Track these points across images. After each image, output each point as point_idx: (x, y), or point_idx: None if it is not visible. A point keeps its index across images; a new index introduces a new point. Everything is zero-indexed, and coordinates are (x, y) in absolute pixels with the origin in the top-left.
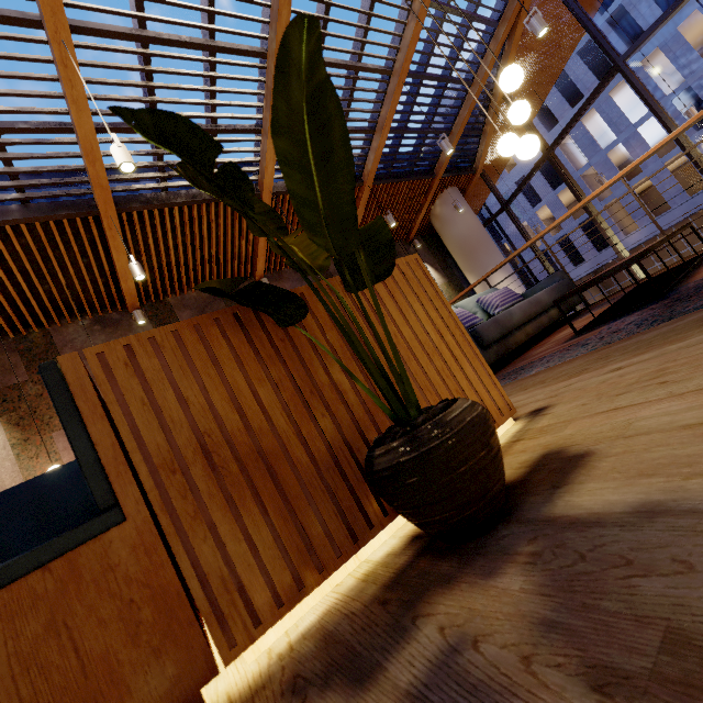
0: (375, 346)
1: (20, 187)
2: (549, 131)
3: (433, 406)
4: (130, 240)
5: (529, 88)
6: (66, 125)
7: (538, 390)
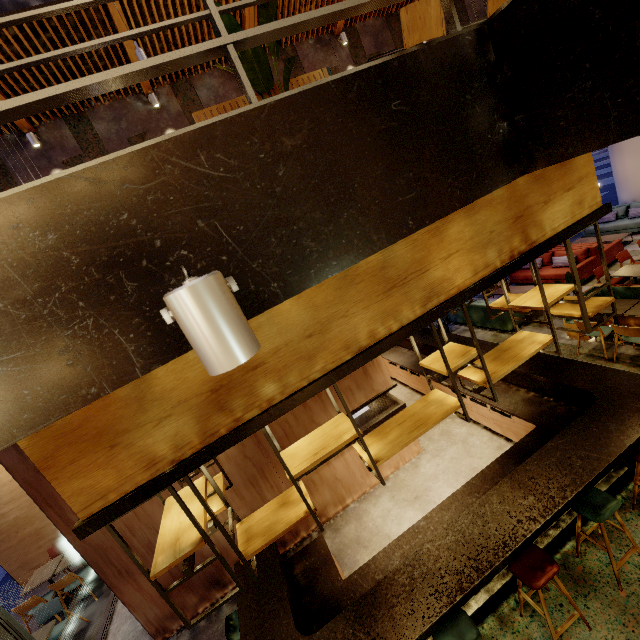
0: None
1: None
2: None
3: None
4: None
5: None
6: None
7: None
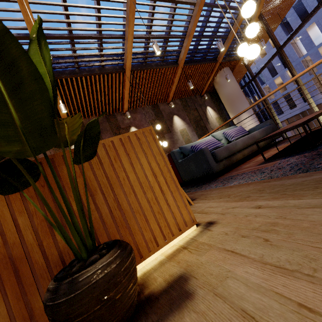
0: (107, 186)
1: None
2: (287, 35)
3: (110, 243)
4: (62, 92)
5: (275, 11)
6: (27, 35)
7: (223, 203)
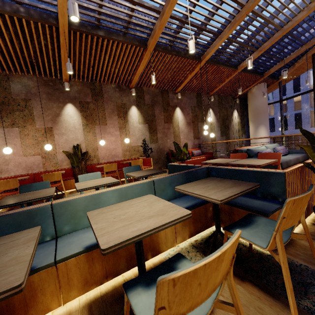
0: (311, 181)
1: (129, 27)
2: None
3: None
4: (148, 61)
5: None
6: (159, 9)
7: None
